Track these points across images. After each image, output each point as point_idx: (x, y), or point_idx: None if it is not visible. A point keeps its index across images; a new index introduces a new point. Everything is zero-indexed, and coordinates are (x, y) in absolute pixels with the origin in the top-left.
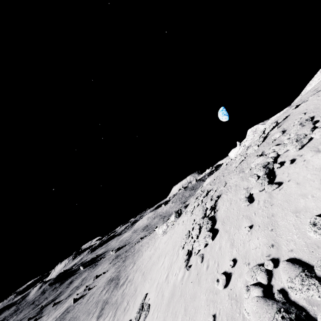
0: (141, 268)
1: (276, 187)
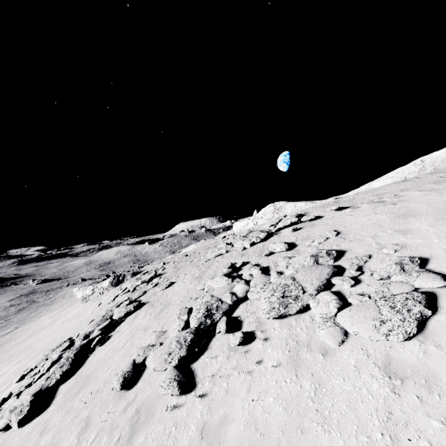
0: (5, 347)
1: (174, 394)
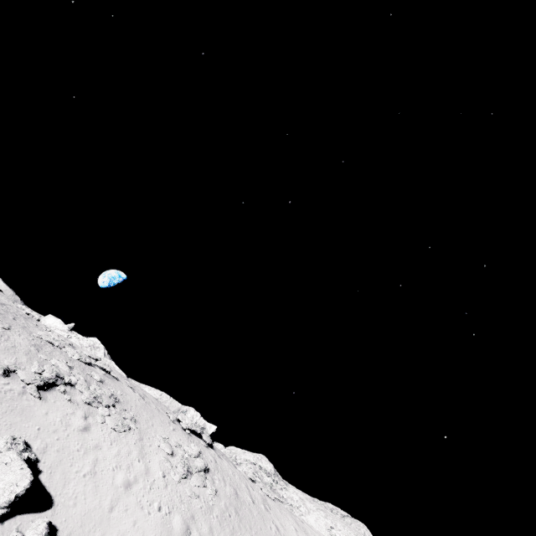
0: None
1: (36, 396)
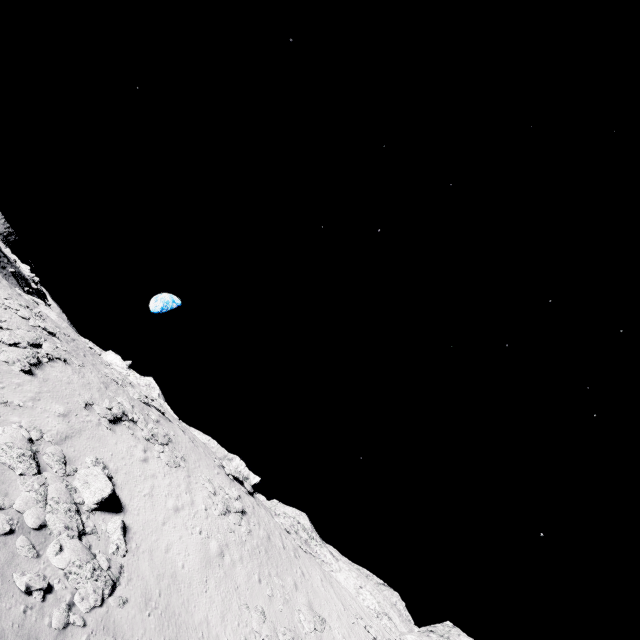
0: None
1: (109, 428)
